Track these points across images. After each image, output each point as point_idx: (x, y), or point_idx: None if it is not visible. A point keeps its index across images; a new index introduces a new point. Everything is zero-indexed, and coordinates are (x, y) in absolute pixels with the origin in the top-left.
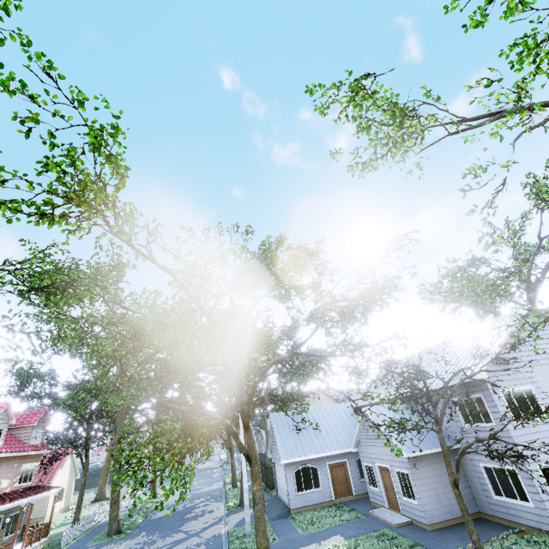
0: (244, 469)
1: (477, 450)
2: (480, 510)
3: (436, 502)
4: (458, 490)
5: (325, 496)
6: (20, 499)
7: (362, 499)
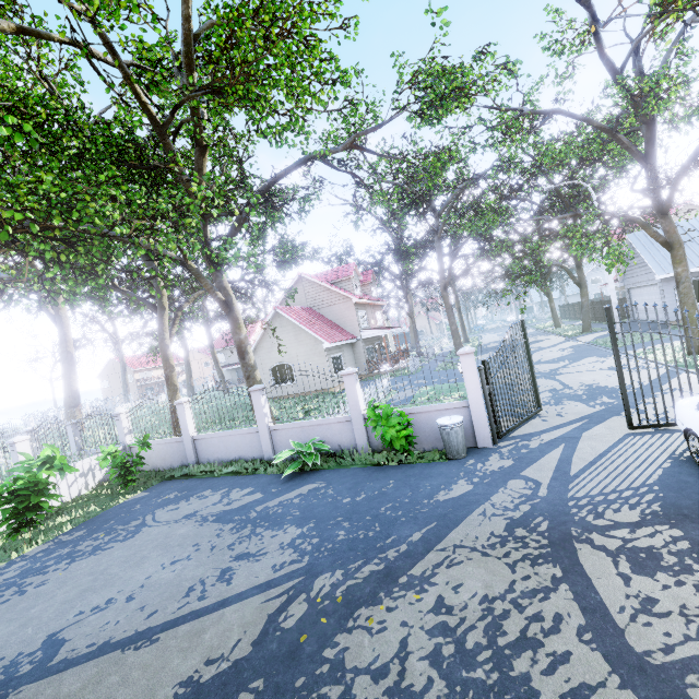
0: (612, 285)
1: None
2: None
3: None
4: None
5: None
6: (392, 329)
7: None
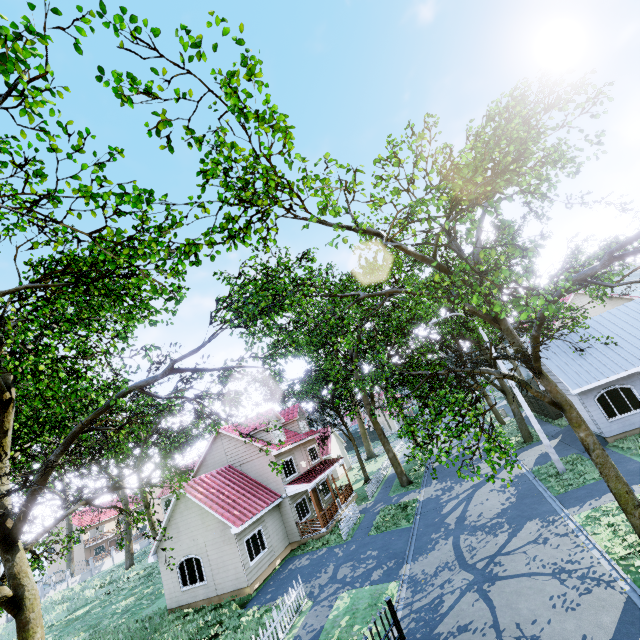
0: (528, 411)
1: None
2: None
3: None
4: None
5: None
6: (322, 473)
7: None
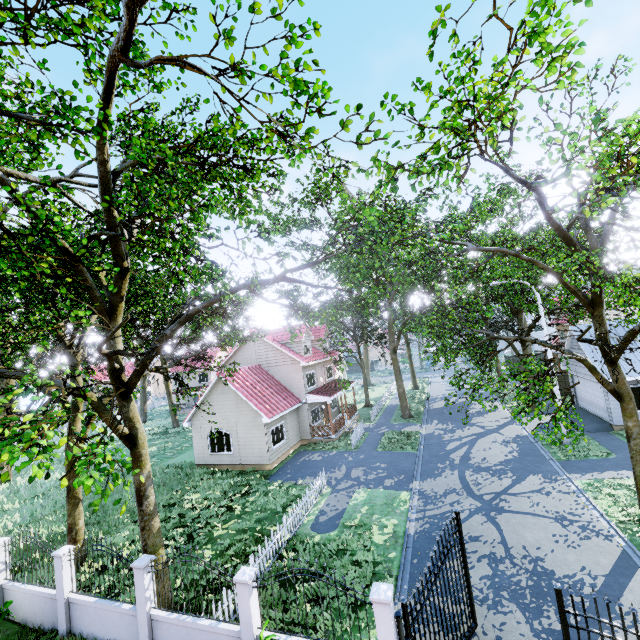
0: (556, 387)
1: None
2: None
3: None
4: None
5: None
6: (339, 391)
7: None
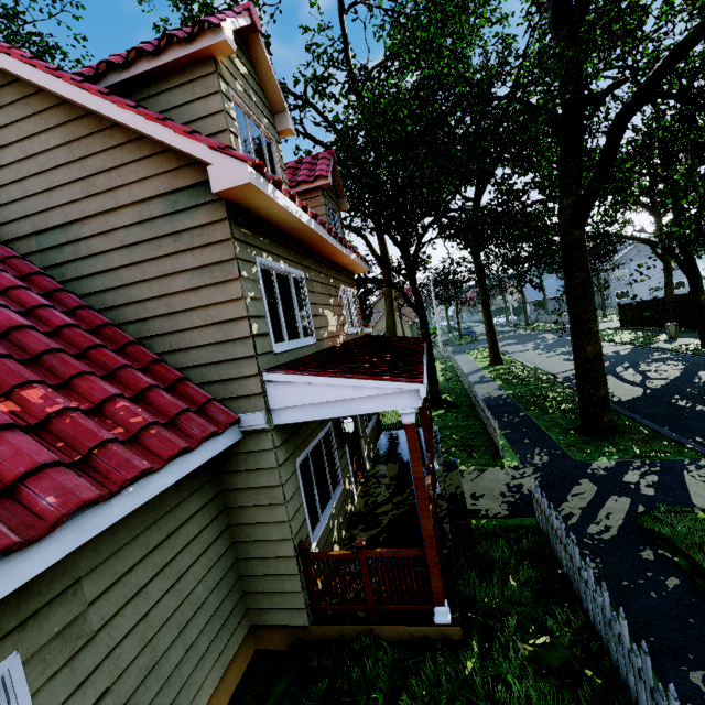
0: None
1: None
2: None
3: None
4: None
5: None
6: (421, 357)
7: None
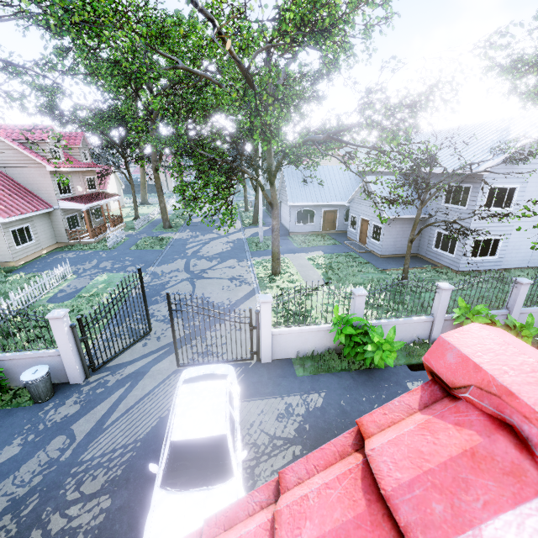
0: (261, 206)
1: (439, 225)
2: (418, 253)
3: (392, 245)
4: (411, 244)
5: (316, 228)
6: (98, 201)
7: (341, 234)
